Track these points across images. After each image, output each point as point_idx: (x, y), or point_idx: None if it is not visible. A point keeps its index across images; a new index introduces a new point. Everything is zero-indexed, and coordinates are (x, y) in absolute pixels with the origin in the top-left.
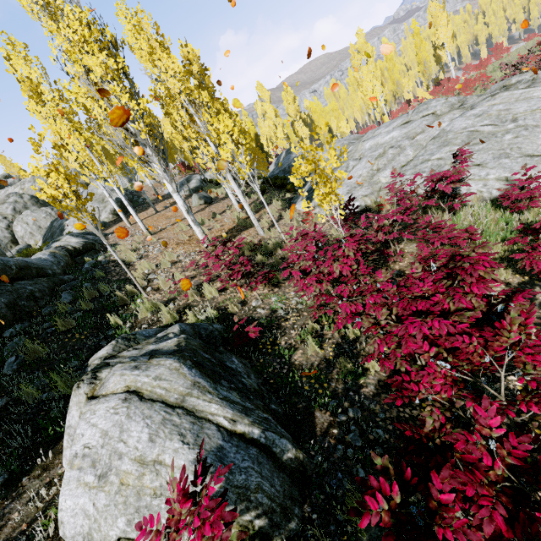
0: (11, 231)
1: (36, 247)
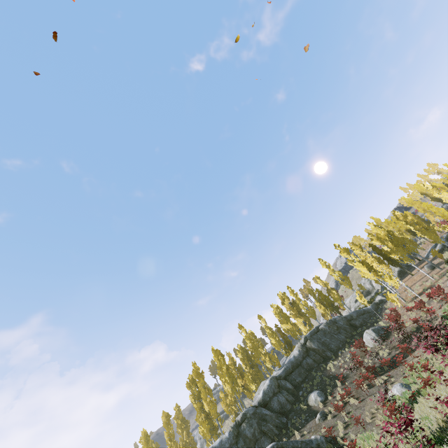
0: (371, 284)
1: (380, 291)
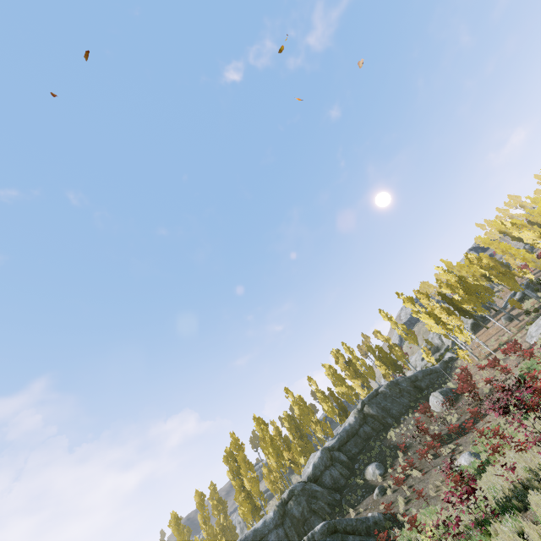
0: (440, 339)
1: (450, 347)
